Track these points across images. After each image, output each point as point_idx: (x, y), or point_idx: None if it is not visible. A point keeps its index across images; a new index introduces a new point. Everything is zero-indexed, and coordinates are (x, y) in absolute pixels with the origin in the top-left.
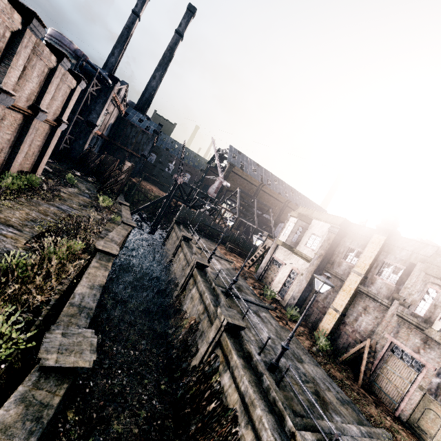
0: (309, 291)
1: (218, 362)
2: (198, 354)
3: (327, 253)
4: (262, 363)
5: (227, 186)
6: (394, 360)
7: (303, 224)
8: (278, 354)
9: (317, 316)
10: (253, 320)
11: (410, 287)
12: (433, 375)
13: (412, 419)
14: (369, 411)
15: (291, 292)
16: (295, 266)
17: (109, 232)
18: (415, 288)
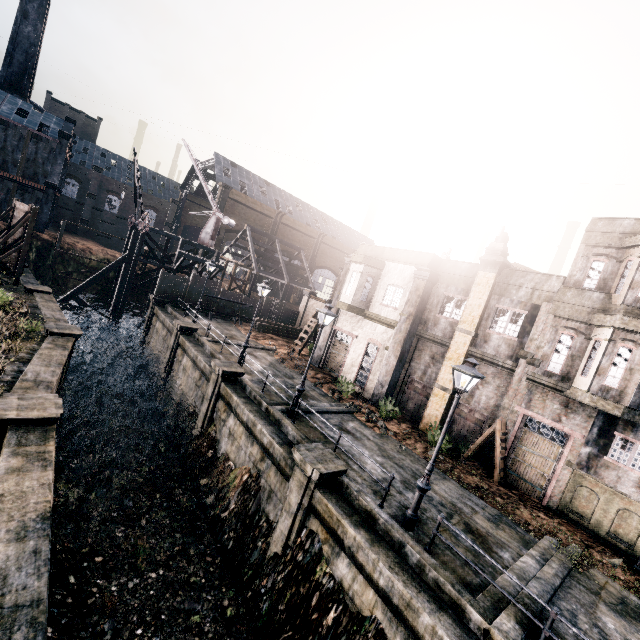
0: (401, 369)
1: (319, 542)
2: (276, 535)
3: (418, 310)
4: (394, 524)
5: (230, 225)
6: (530, 436)
7: (373, 272)
8: (416, 501)
9: (416, 401)
10: (345, 444)
11: (537, 338)
12: (581, 445)
13: (563, 504)
14: (522, 516)
15: (374, 376)
16: (372, 337)
17: (24, 364)
18: (544, 338)
